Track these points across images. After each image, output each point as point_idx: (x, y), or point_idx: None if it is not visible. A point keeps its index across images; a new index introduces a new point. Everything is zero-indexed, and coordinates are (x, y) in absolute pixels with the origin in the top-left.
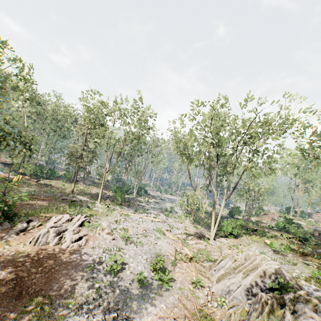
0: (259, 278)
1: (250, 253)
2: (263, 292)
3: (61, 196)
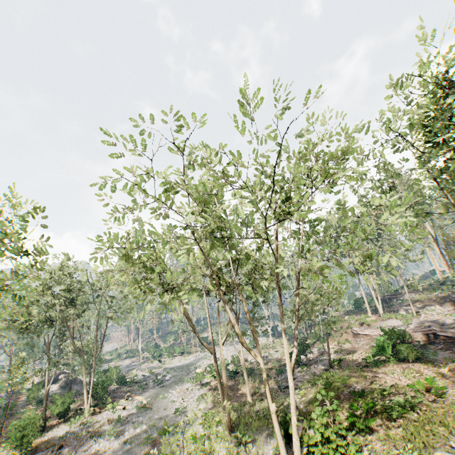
0: None
1: None
2: None
3: None
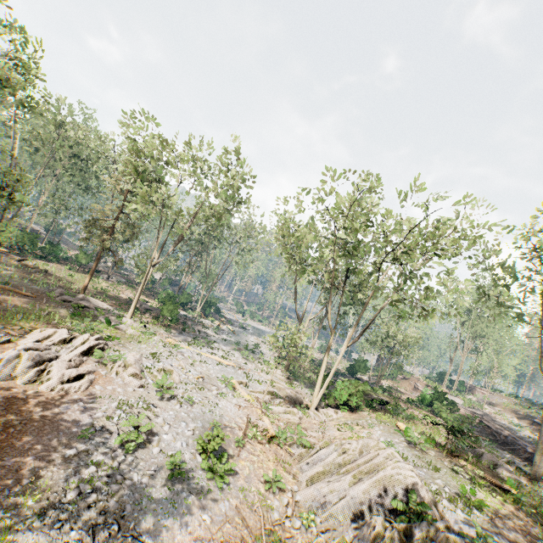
0: (377, 489)
1: (371, 443)
2: (380, 512)
3: (61, 295)
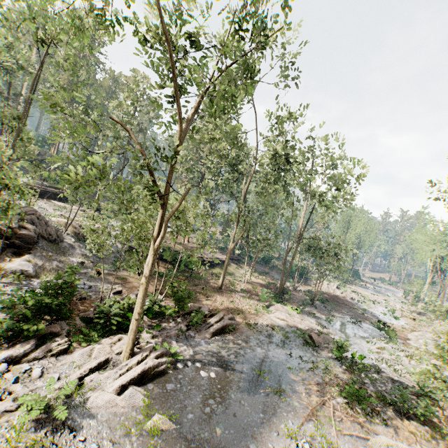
0: None
1: None
2: None
3: None
